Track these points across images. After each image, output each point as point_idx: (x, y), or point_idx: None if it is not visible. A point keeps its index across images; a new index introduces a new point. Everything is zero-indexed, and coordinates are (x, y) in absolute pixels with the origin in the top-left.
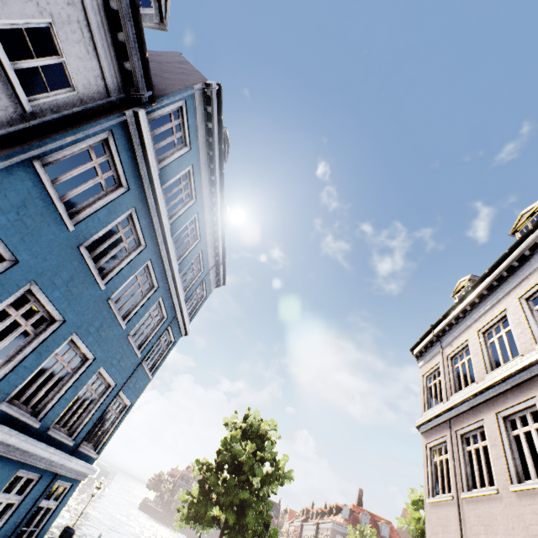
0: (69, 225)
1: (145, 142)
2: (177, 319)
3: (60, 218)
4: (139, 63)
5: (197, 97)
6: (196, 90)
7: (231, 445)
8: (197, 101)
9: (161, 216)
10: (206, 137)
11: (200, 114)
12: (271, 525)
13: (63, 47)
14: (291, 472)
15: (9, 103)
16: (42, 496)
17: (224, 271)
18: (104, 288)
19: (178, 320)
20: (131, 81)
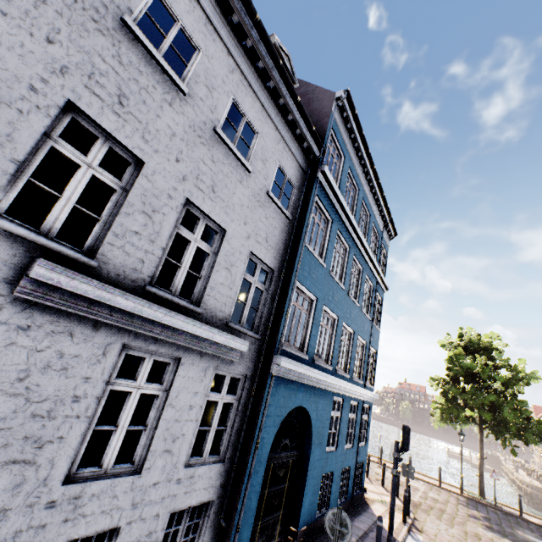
0: (323, 265)
1: (332, 184)
2: (378, 283)
3: (319, 264)
4: (309, 137)
5: (335, 115)
6: (334, 112)
7: (458, 362)
8: (336, 118)
9: (352, 222)
10: (348, 136)
11: (340, 125)
12: (531, 418)
13: (285, 170)
14: (535, 373)
15: (285, 222)
16: (362, 413)
17: (393, 225)
18: (344, 289)
19: (379, 283)
20: (308, 151)
